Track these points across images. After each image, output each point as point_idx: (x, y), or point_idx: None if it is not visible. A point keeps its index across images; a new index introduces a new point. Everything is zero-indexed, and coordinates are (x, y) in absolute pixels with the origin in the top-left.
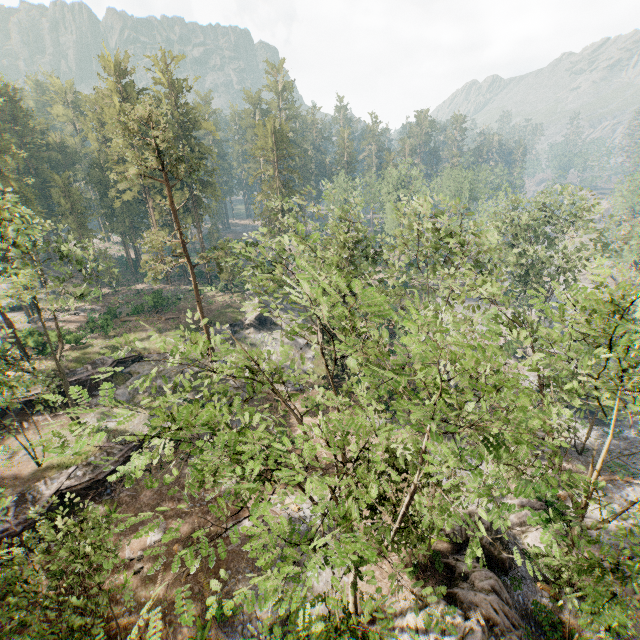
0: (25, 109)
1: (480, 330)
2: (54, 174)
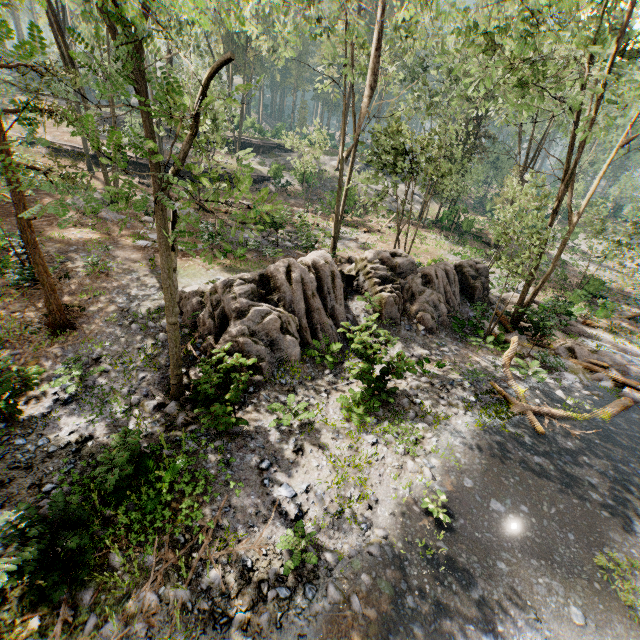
0: None
1: (632, 266)
2: None
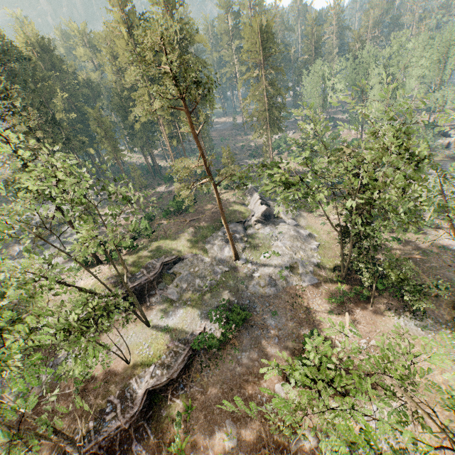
0: (58, 56)
1: None
2: (89, 109)
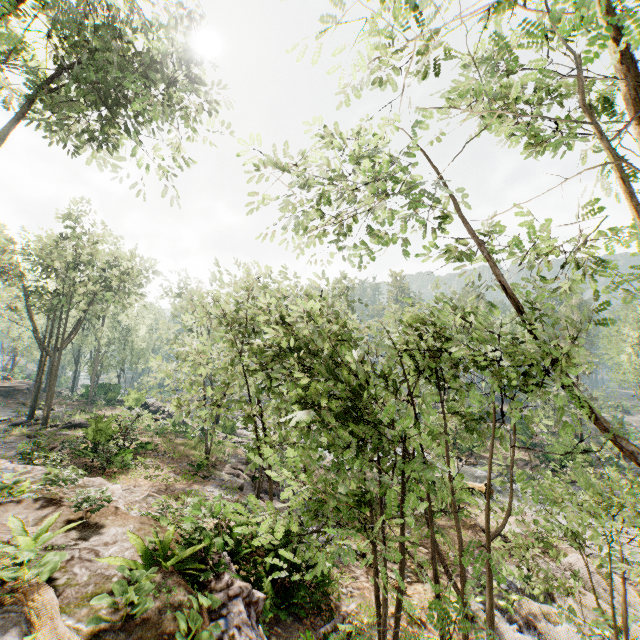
0: None
1: None
2: None
